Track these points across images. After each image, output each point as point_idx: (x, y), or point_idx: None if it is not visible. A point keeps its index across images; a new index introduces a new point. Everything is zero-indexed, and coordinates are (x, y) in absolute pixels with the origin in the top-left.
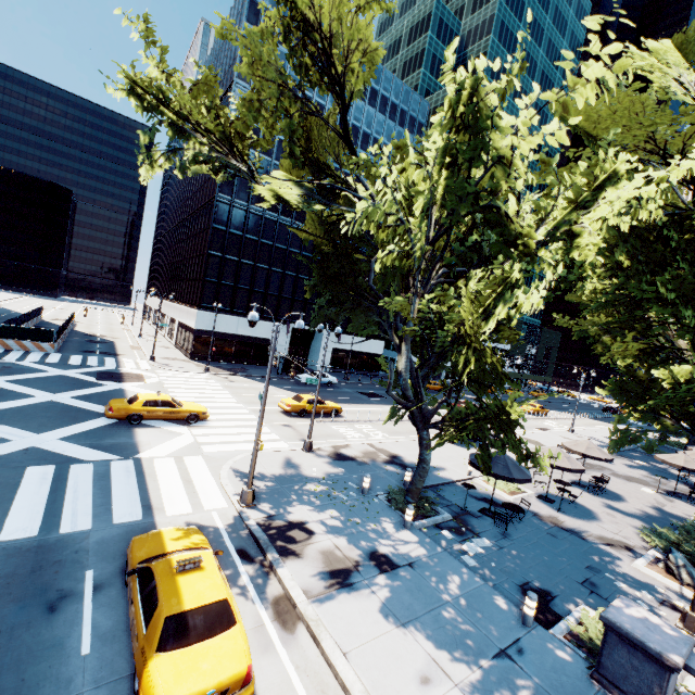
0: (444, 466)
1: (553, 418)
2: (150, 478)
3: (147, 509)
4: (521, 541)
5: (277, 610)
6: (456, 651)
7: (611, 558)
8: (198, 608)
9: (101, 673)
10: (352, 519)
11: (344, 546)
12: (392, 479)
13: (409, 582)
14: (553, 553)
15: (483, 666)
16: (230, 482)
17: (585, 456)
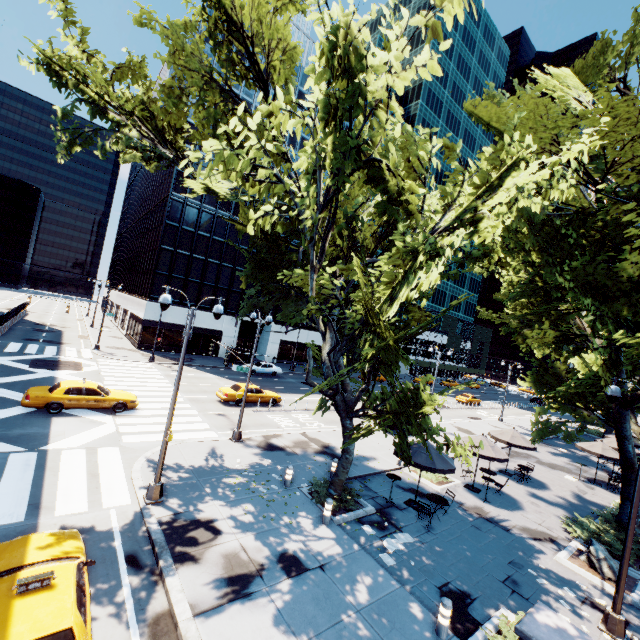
0: (375, 455)
1: (485, 408)
2: (50, 472)
3: (33, 509)
4: (445, 535)
5: (154, 632)
6: None
7: (534, 551)
8: None
9: None
10: (267, 515)
11: (252, 547)
12: (319, 470)
13: (317, 589)
14: (476, 547)
15: None
16: (142, 476)
17: (510, 445)
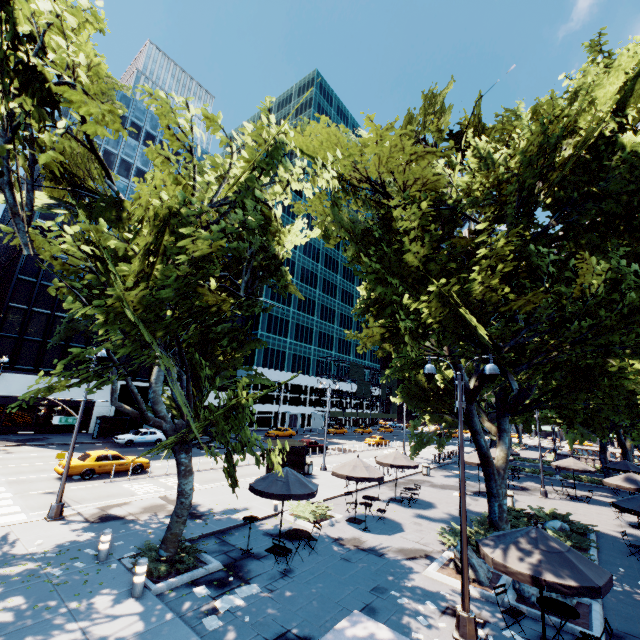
0: (250, 506)
1: (393, 447)
2: None
3: None
4: (304, 575)
5: None
6: None
7: (404, 571)
8: None
9: None
10: (43, 604)
11: None
12: (163, 533)
13: None
14: (338, 581)
15: None
16: None
17: (393, 466)
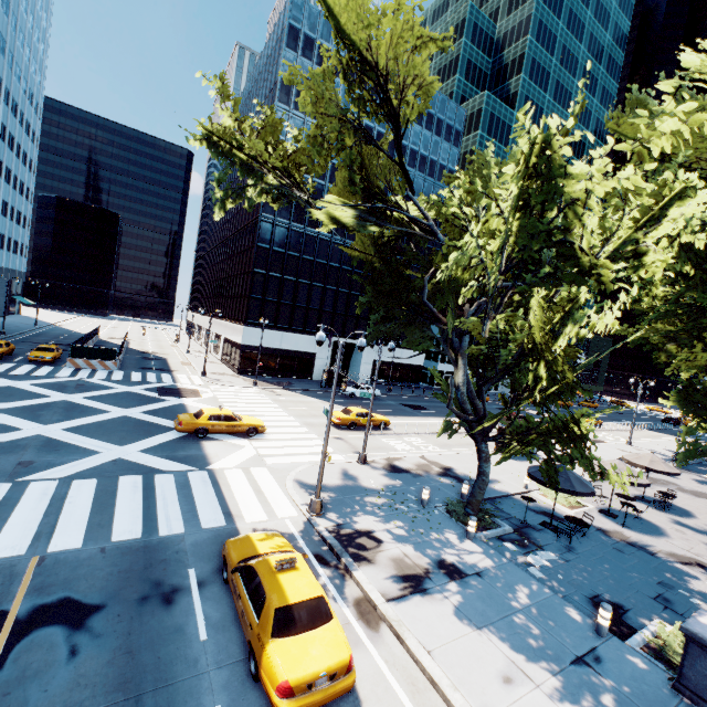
0: (499, 479)
1: (607, 430)
2: (224, 487)
3: (228, 516)
4: (587, 555)
5: (360, 611)
6: (534, 655)
7: (684, 575)
8: (300, 602)
9: (220, 656)
10: (416, 529)
11: (412, 555)
12: (449, 491)
13: (480, 590)
14: (621, 568)
15: (562, 670)
16: (296, 492)
17: (649, 470)
